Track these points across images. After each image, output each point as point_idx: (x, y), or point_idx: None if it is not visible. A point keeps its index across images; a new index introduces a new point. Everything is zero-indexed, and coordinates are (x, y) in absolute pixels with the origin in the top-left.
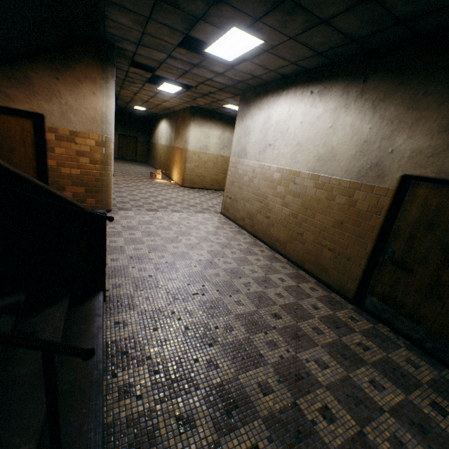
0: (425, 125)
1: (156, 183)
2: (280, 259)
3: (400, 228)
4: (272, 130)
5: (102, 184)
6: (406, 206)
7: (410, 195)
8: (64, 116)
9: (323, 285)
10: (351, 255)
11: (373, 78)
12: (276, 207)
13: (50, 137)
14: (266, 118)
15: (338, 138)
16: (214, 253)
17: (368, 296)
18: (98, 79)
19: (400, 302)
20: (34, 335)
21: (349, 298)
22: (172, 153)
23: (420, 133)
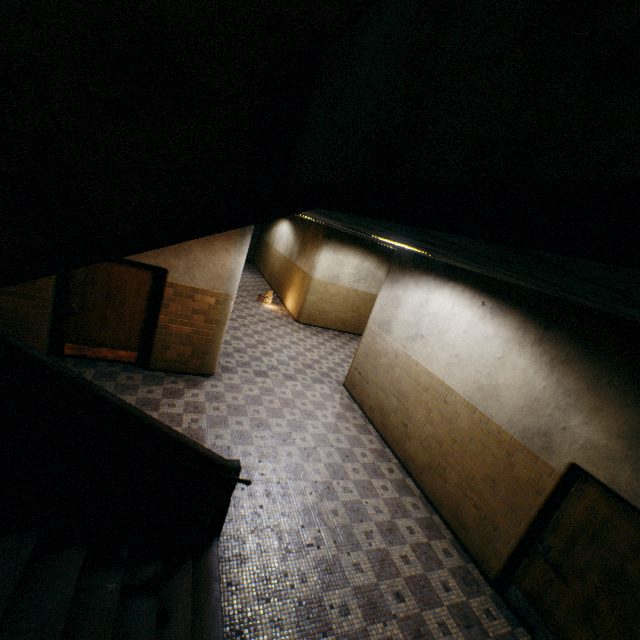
0: (604, 420)
1: (264, 312)
2: (412, 490)
3: (561, 522)
4: (428, 320)
5: (211, 345)
6: (571, 499)
7: (577, 488)
8: (188, 272)
9: (459, 547)
10: (500, 527)
11: (556, 331)
12: (418, 418)
13: (169, 292)
14: (422, 301)
15: (506, 377)
16: (333, 469)
17: (512, 585)
18: (235, 235)
19: (549, 611)
20: (169, 615)
21: (489, 578)
22: (291, 272)
23: (598, 425)
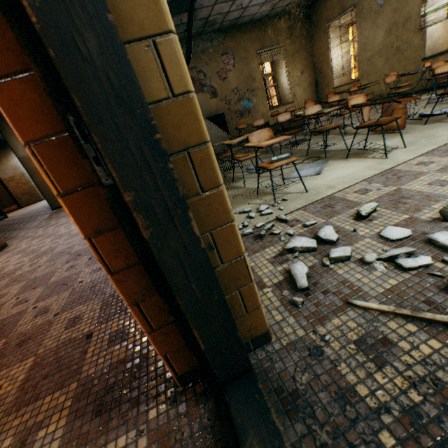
0: None
1: None
2: None
3: None
4: None
5: (33, 191)
6: None
7: None
8: (5, 173)
9: None
10: None
11: None
12: None
13: (6, 182)
14: None
15: None
16: None
17: None
18: (6, 155)
19: None
20: None
21: None
22: None
23: None
